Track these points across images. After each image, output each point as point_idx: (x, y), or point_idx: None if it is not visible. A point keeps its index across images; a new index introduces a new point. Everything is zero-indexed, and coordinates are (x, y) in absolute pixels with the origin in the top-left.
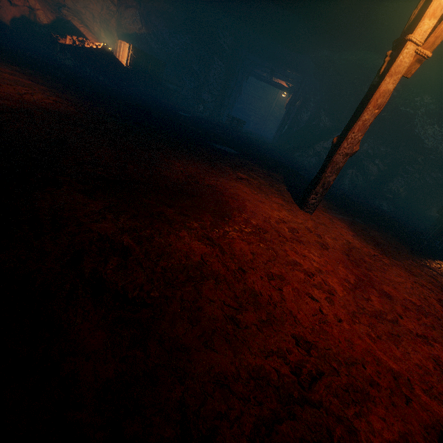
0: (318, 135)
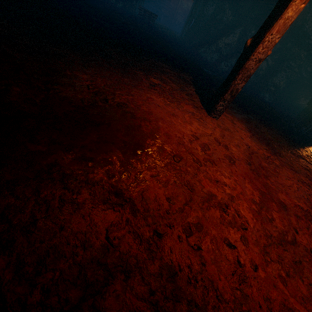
0: (220, 30)
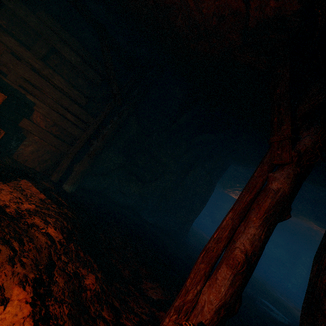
0: None
